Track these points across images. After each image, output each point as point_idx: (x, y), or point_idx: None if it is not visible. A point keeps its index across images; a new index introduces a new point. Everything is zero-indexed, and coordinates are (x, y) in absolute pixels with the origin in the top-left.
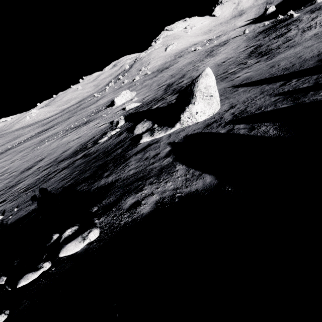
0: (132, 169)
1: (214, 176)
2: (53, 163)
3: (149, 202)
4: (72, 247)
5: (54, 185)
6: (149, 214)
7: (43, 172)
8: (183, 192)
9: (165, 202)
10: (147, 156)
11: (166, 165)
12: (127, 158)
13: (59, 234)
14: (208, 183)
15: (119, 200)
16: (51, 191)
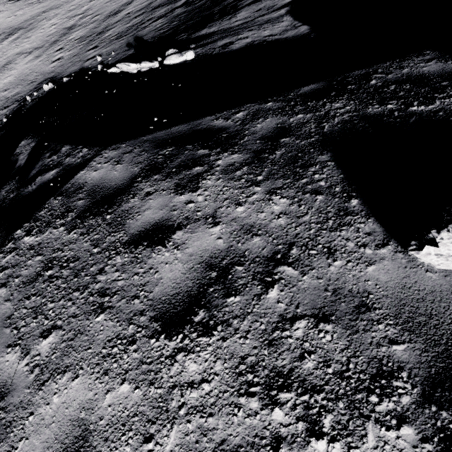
0: (239, 20)
1: (310, 27)
2: (146, 9)
3: (241, 43)
4: (173, 58)
5: (150, 35)
6: (237, 50)
7: (134, 19)
8: (274, 38)
9: (255, 44)
10: (261, 7)
11: (276, 17)
12: (238, 8)
13: (162, 59)
14: (300, 32)
15: (216, 41)
16: (147, 40)
